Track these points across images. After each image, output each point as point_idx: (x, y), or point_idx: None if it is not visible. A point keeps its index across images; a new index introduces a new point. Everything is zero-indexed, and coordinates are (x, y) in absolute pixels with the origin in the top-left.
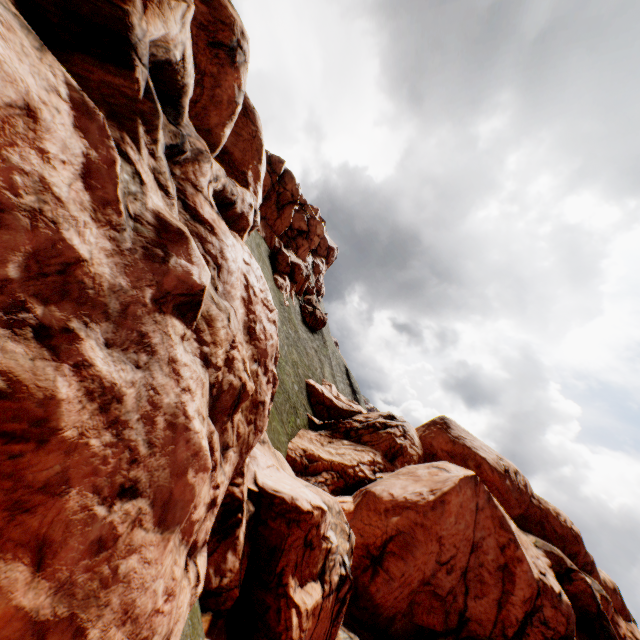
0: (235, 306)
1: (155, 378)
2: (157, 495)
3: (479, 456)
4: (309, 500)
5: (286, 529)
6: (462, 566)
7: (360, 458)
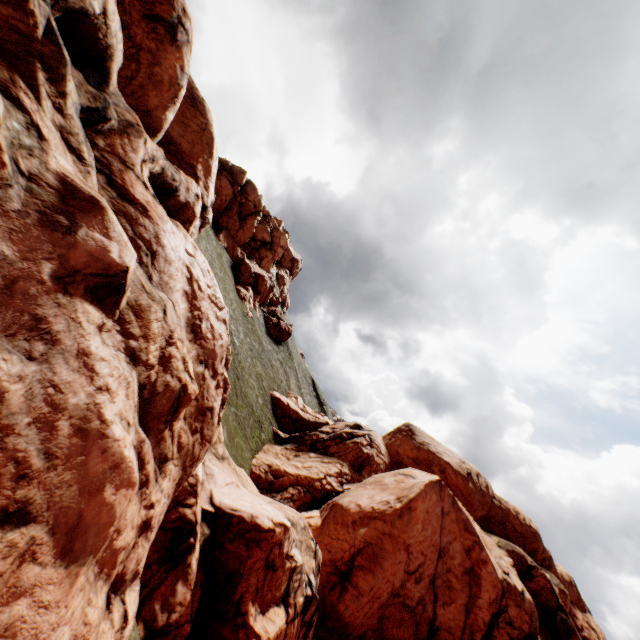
0: (174, 299)
1: (57, 373)
2: (60, 519)
3: (443, 461)
4: (271, 517)
5: (245, 551)
6: (430, 573)
7: (327, 470)
